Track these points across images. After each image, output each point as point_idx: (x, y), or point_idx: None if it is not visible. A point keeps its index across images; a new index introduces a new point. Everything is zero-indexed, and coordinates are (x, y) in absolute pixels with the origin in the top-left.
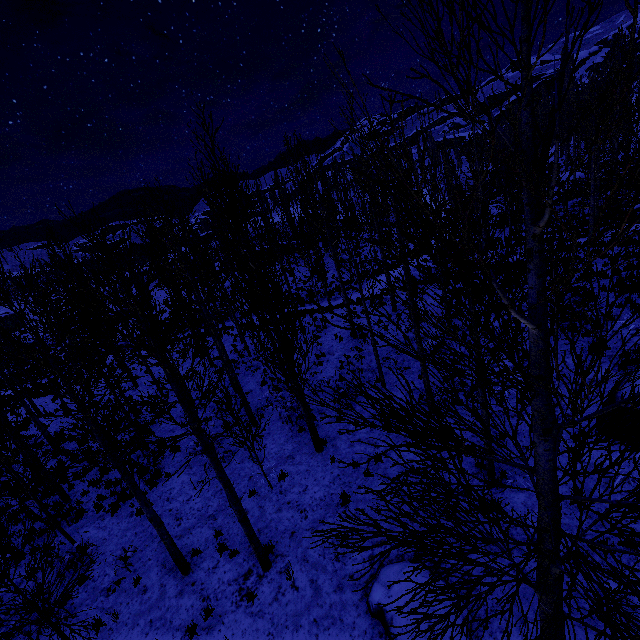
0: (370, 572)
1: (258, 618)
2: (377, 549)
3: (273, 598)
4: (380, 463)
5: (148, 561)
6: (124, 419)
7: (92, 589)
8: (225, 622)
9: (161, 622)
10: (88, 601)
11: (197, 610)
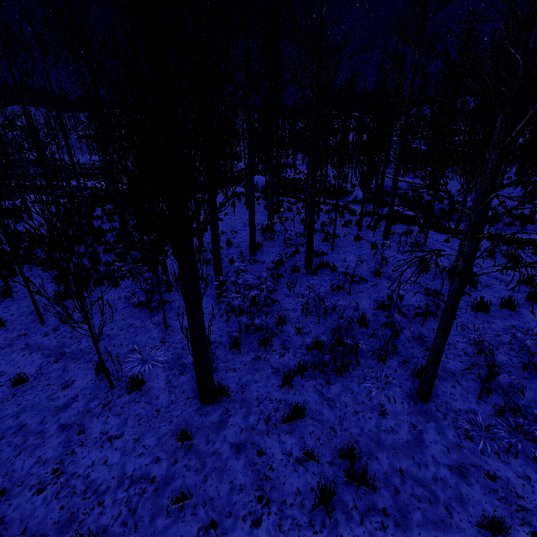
0: None
1: None
2: None
3: None
4: None
5: None
6: None
7: None
8: None
9: None
10: None
11: None
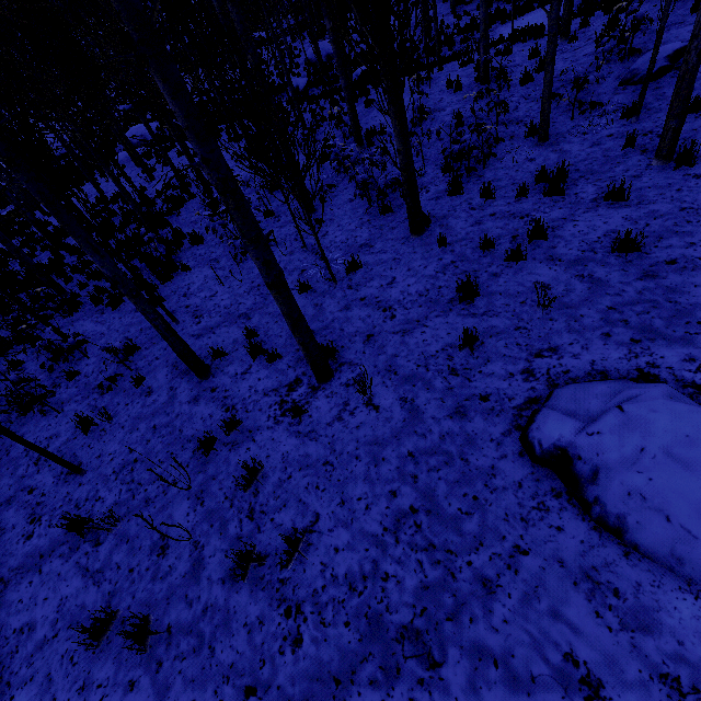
0: (526, 394)
1: (308, 440)
2: (540, 361)
3: (334, 417)
4: (539, 241)
5: (155, 360)
6: (134, 212)
7: (84, 385)
8: (257, 440)
9: (167, 430)
10: (78, 397)
11: (217, 421)
